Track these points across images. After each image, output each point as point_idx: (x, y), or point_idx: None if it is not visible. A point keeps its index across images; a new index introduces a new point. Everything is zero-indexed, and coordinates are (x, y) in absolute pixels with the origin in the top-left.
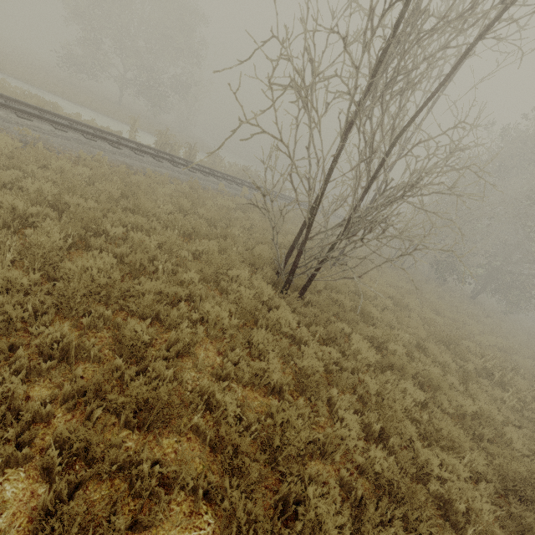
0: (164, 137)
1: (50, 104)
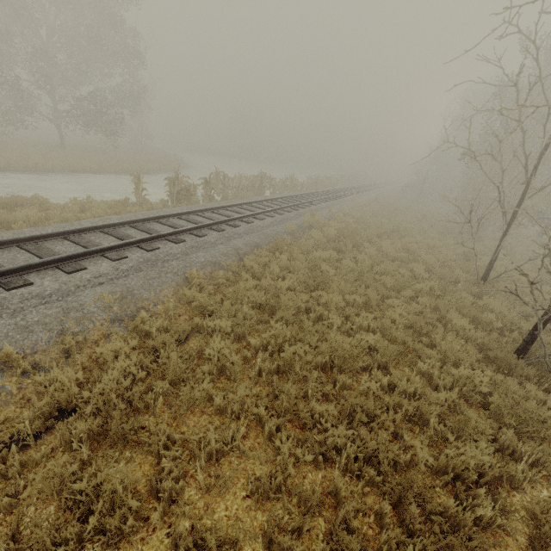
0: (177, 183)
1: (33, 201)
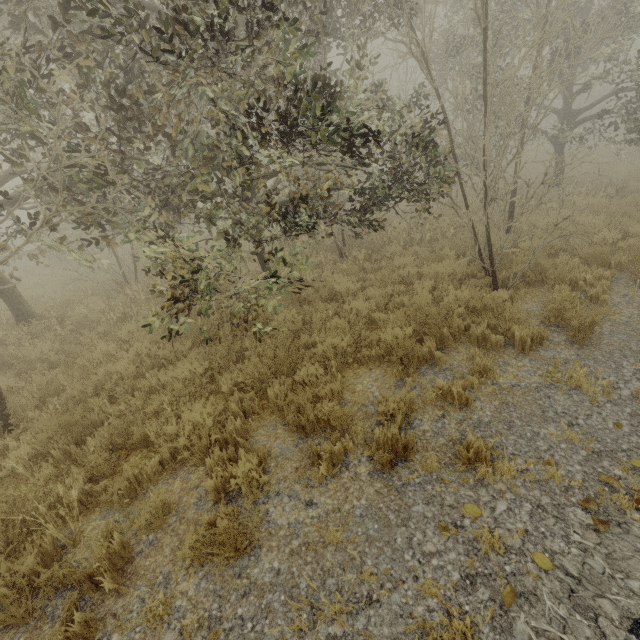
0: None
1: None
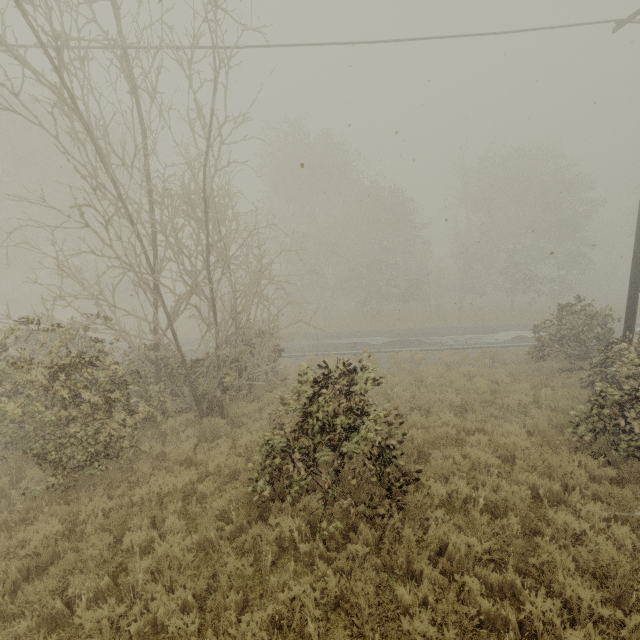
0: None
1: None
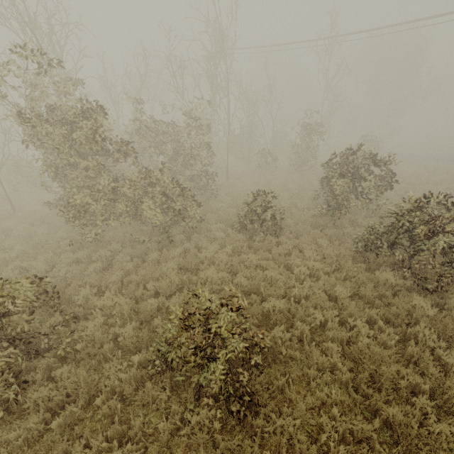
0: None
1: None
